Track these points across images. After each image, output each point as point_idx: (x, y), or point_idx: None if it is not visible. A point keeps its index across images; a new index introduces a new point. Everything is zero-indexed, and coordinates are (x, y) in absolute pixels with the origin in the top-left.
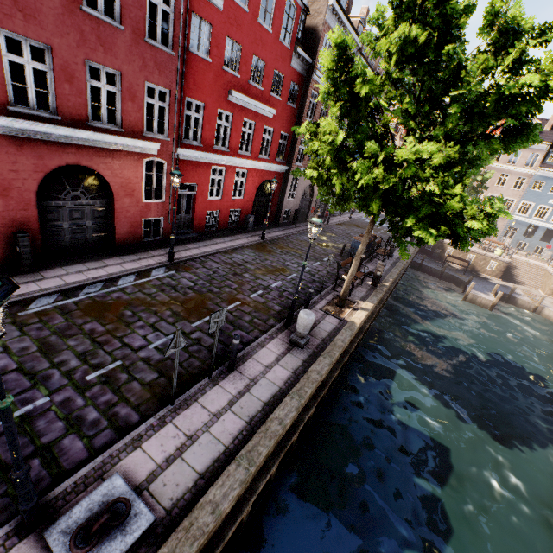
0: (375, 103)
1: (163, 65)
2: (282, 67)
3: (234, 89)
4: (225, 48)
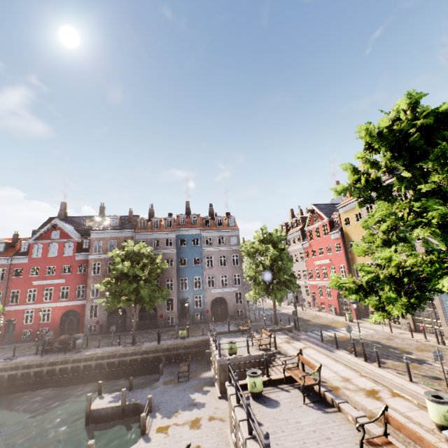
0: None
1: (0, 285)
2: (69, 263)
3: (37, 280)
4: (31, 271)
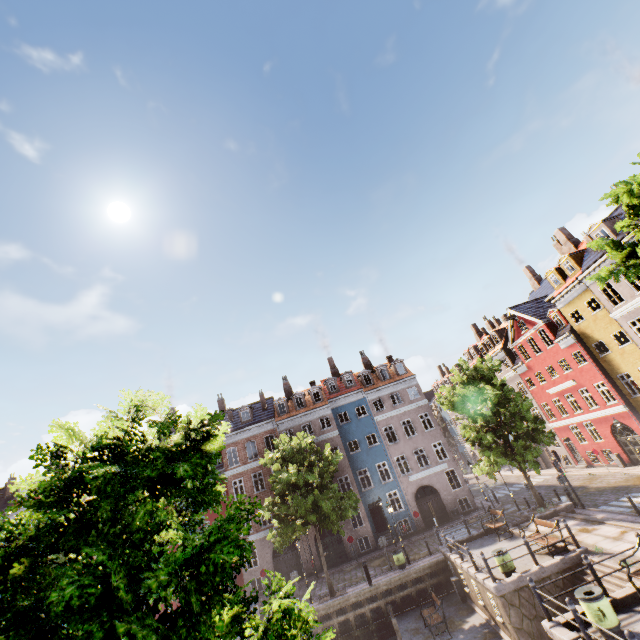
0: None
1: None
2: None
3: None
4: None
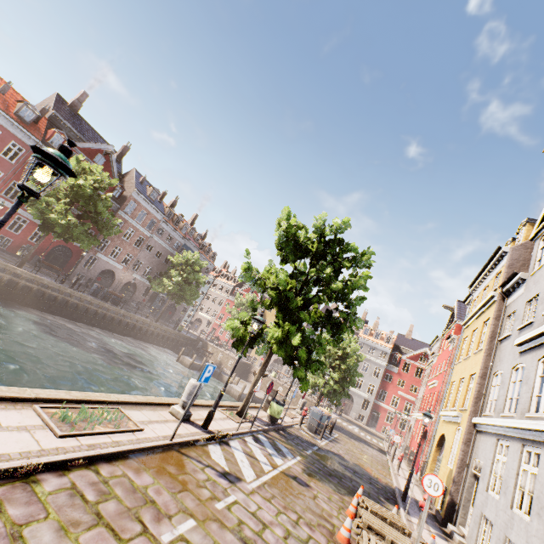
0: (62, 188)
1: (6, 165)
2: None
3: None
4: None
